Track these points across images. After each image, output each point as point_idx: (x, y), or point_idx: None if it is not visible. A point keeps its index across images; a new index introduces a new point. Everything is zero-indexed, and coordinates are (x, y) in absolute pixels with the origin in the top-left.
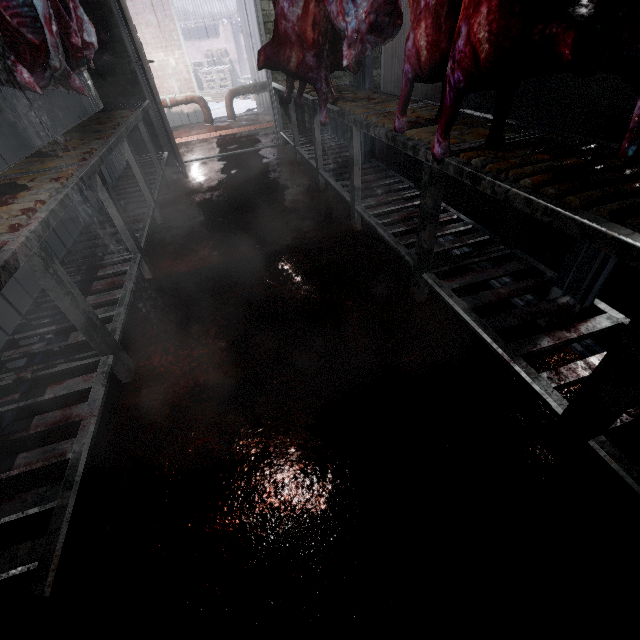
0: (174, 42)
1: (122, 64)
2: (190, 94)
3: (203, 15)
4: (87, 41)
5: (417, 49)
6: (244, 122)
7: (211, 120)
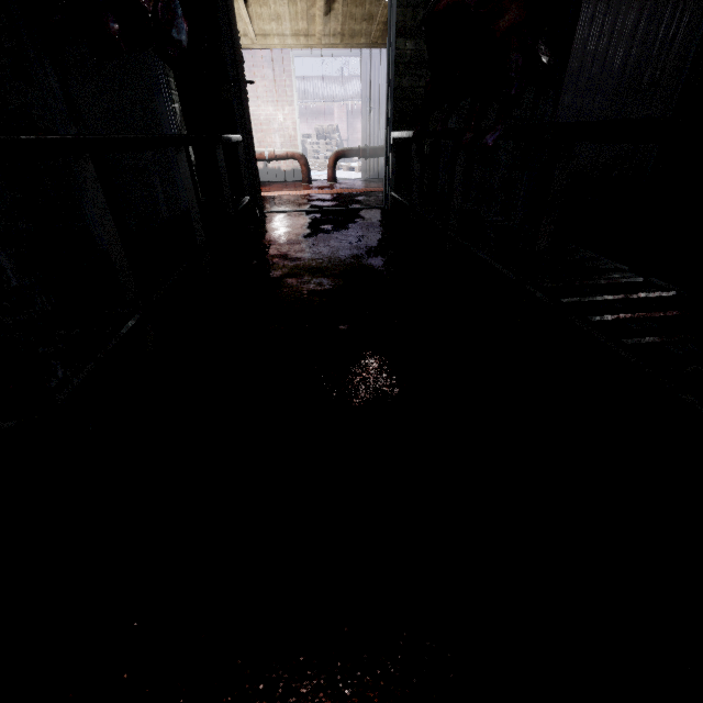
0: (286, 98)
1: (219, 91)
2: (292, 150)
3: (321, 96)
4: (175, 40)
5: None
6: (345, 185)
7: (309, 179)
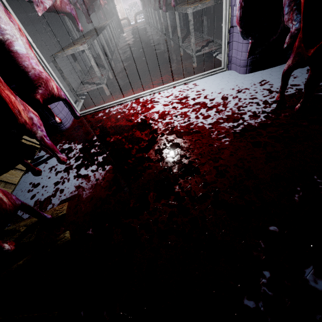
0: (119, 1)
1: (109, 8)
2: (124, 17)
3: None
4: None
5: None
6: (139, 23)
7: (130, 24)
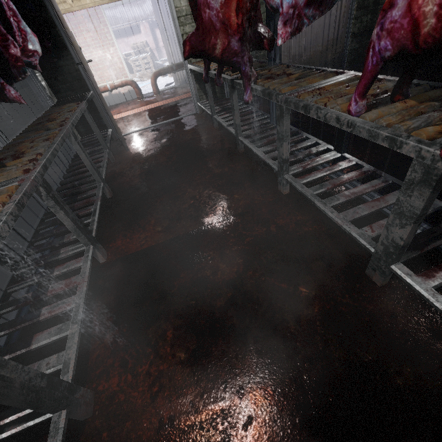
0: (108, 41)
1: (68, 65)
2: (124, 79)
3: (128, 19)
4: (33, 51)
5: (414, 19)
6: (166, 95)
7: (142, 96)
